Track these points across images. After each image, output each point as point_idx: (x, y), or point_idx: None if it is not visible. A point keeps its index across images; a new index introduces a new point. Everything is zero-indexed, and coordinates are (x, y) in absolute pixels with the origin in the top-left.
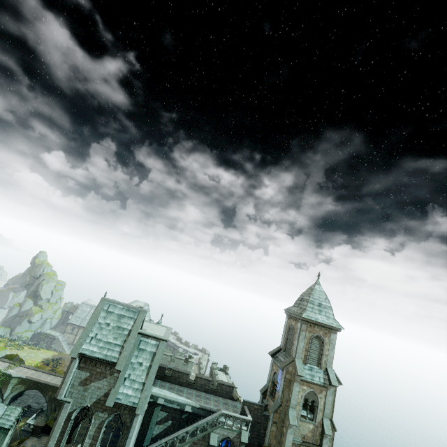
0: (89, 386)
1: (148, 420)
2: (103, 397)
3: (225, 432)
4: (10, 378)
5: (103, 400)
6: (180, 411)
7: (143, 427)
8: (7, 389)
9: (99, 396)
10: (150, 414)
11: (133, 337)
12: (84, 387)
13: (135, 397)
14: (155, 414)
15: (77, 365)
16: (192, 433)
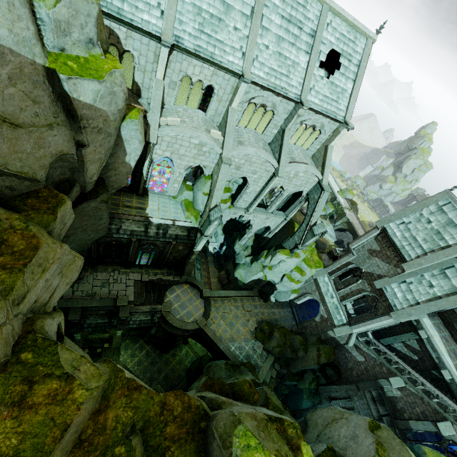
0: (372, 257)
1: (398, 331)
2: (376, 275)
3: None
4: (344, 215)
5: (374, 277)
6: (435, 364)
7: (389, 330)
8: (339, 221)
9: (374, 272)
10: (403, 330)
11: (444, 254)
12: (369, 255)
13: (400, 303)
14: (407, 335)
15: (375, 234)
16: (427, 391)
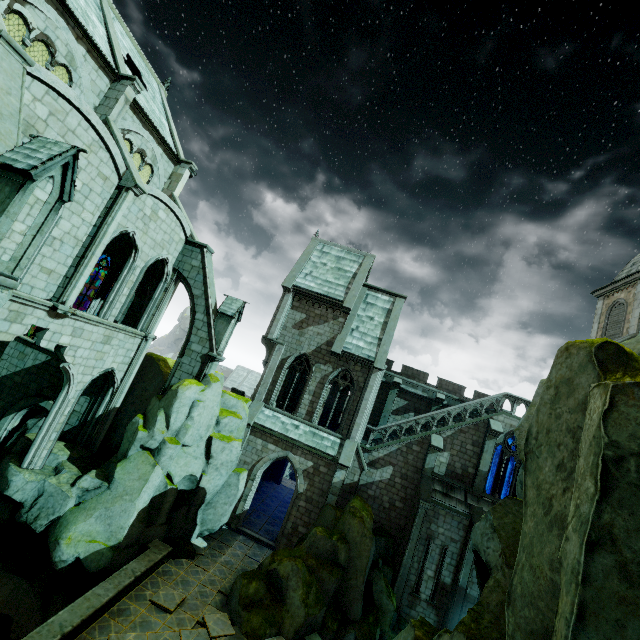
0: (305, 330)
1: (378, 406)
2: (325, 345)
3: (513, 422)
4: None
5: (325, 350)
6: (427, 401)
7: (372, 415)
8: None
9: (319, 344)
10: (381, 399)
11: (360, 279)
12: (300, 331)
13: (370, 351)
14: (389, 399)
15: (290, 302)
16: (454, 420)
